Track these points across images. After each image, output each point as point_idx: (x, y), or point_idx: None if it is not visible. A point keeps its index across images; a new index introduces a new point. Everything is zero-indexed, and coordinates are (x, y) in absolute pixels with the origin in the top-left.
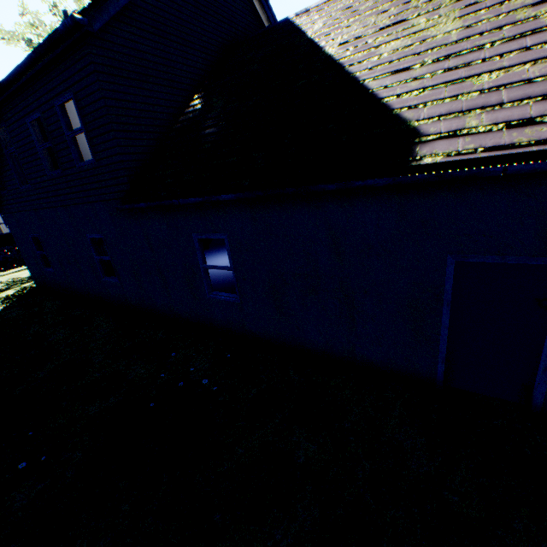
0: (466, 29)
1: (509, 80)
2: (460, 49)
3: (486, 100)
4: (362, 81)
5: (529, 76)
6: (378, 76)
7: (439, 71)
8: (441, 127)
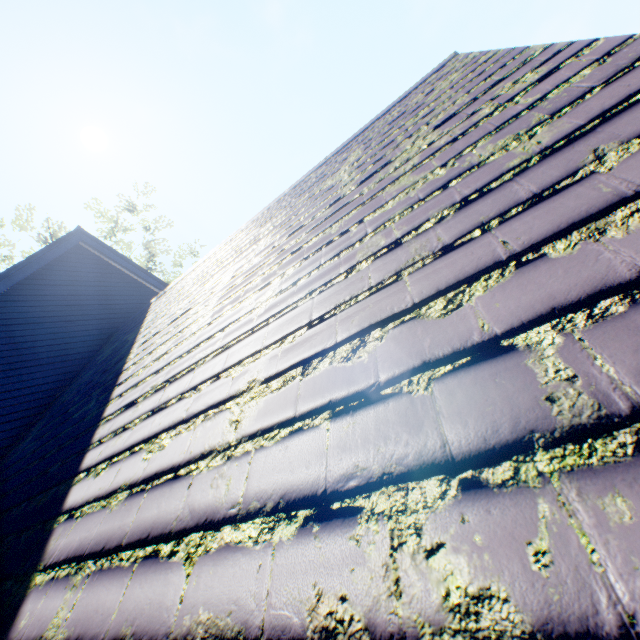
0: (207, 327)
1: (167, 461)
2: (183, 367)
3: (119, 522)
4: (102, 420)
5: (185, 453)
6: (115, 412)
7: (146, 413)
8: (35, 614)
